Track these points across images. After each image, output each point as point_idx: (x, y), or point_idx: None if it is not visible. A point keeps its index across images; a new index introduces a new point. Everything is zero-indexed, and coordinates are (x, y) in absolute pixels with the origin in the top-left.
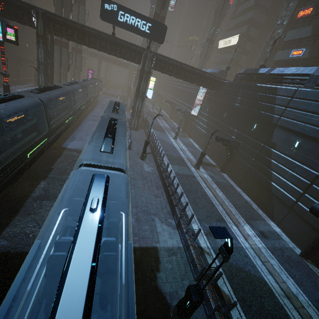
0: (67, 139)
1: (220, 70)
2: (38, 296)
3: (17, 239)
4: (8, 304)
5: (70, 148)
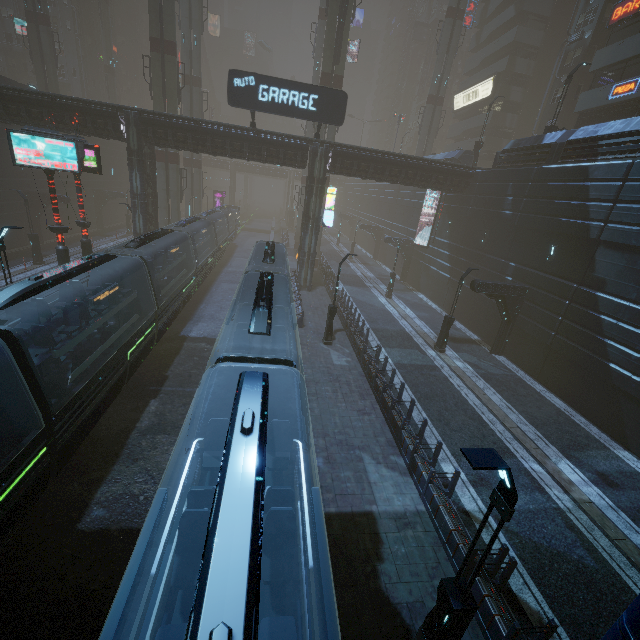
0: (187, 321)
1: (462, 151)
2: (165, 599)
3: (120, 506)
4: (130, 586)
5: (194, 337)
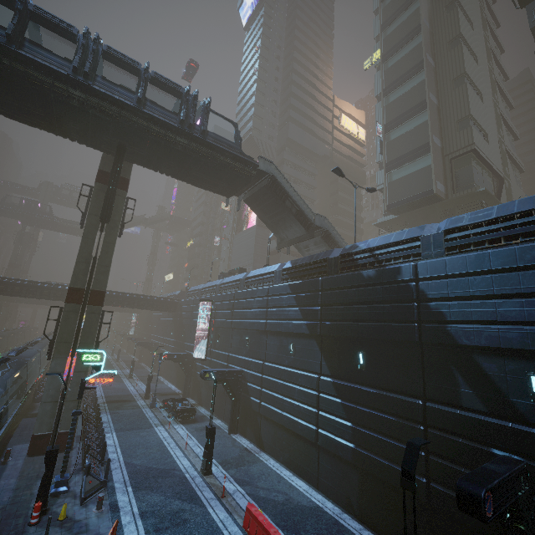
0: None
1: None
2: None
3: None
4: None
5: None
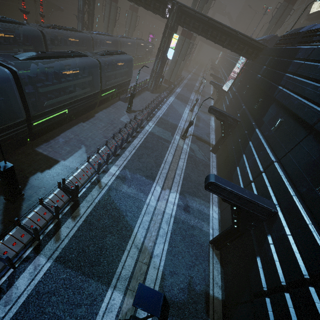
0: None
1: (272, 35)
2: None
3: None
4: None
5: None
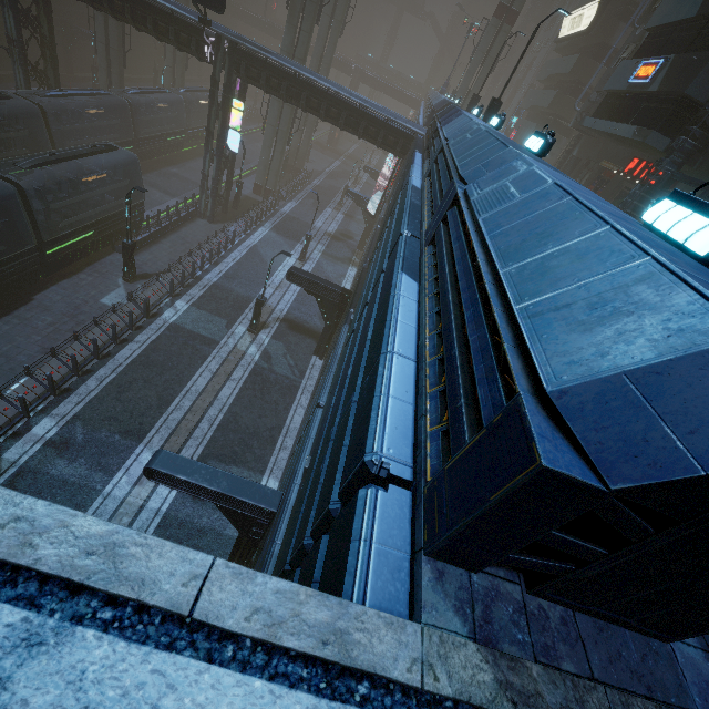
0: None
1: (446, 101)
2: None
3: None
4: None
5: None
